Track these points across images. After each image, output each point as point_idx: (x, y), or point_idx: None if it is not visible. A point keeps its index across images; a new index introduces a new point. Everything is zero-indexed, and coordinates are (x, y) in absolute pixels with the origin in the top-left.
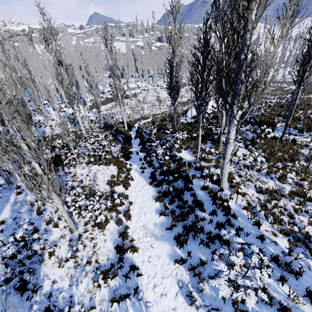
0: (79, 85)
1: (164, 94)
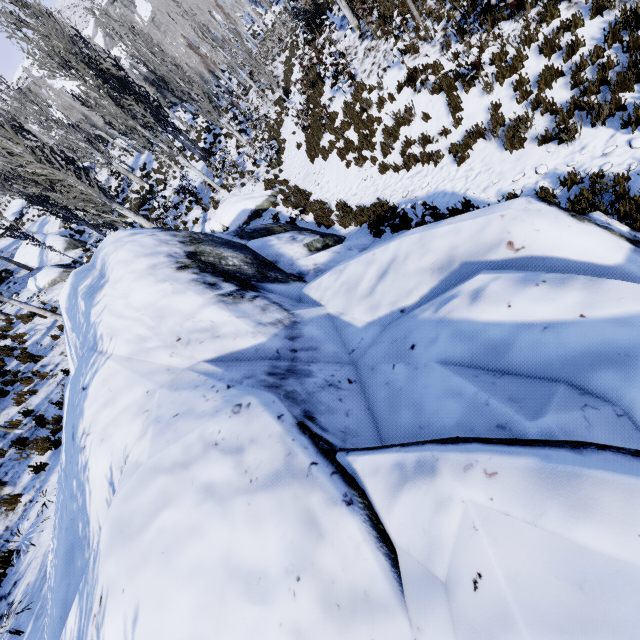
0: None
1: None
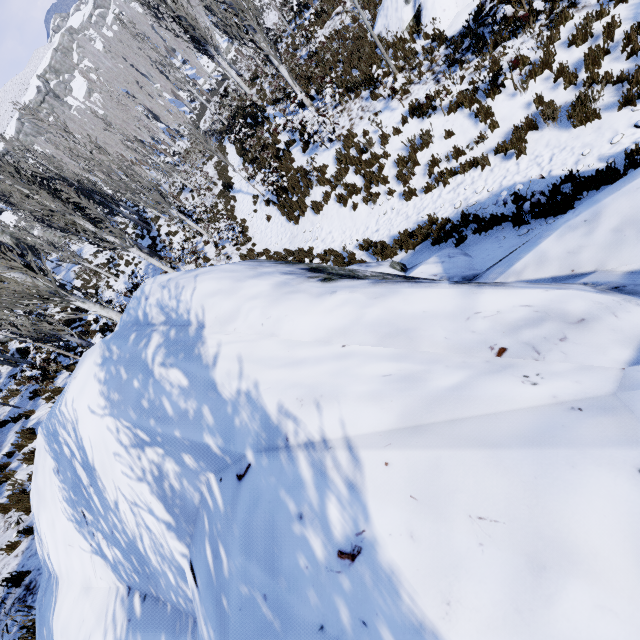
0: (155, 112)
1: (272, 21)
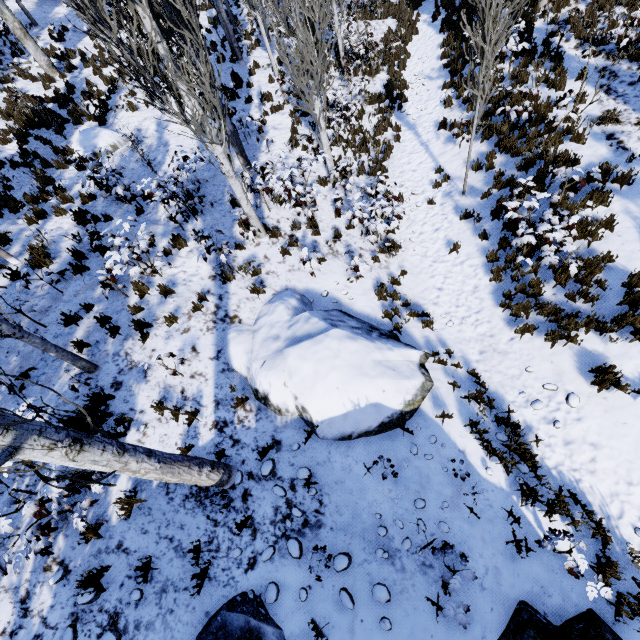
0: None
1: None
